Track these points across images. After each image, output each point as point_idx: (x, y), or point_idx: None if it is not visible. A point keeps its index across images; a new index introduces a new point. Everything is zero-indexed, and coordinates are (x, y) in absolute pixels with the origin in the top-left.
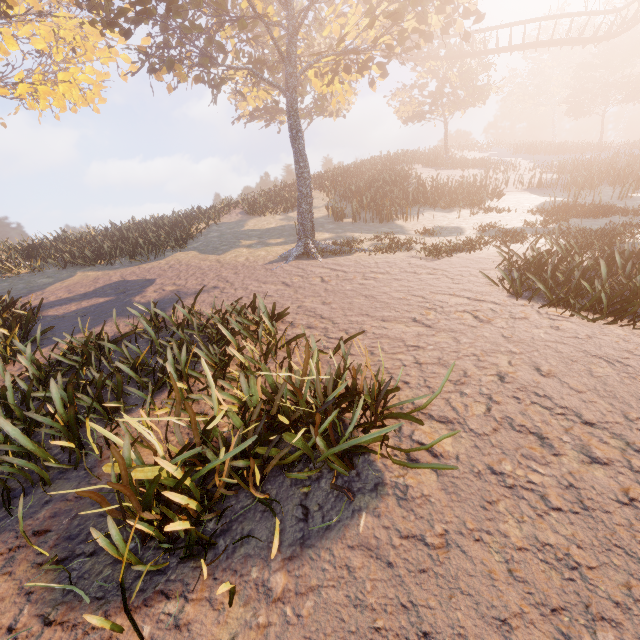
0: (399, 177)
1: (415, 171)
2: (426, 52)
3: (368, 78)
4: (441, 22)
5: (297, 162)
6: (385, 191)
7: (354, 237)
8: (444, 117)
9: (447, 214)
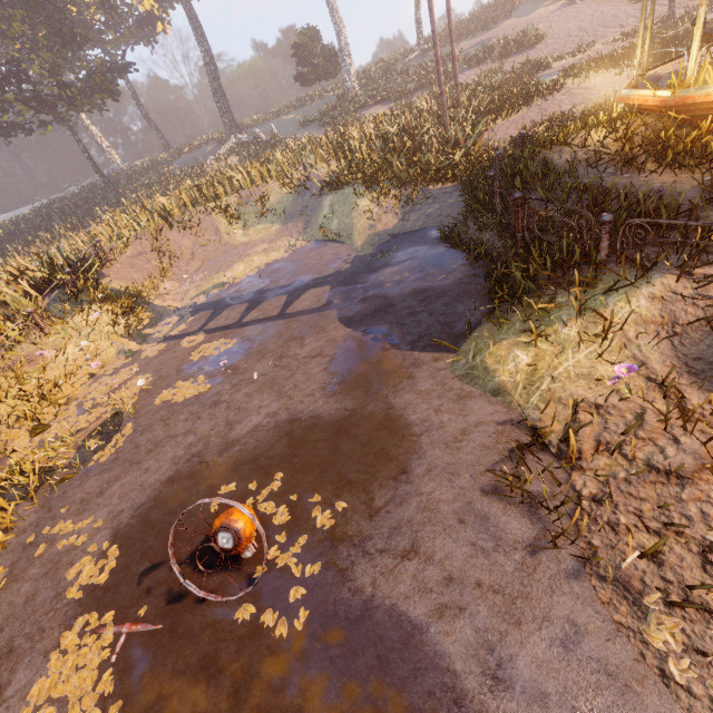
0: None
1: None
2: None
3: None
4: None
5: None
6: None
7: None
8: None
9: None
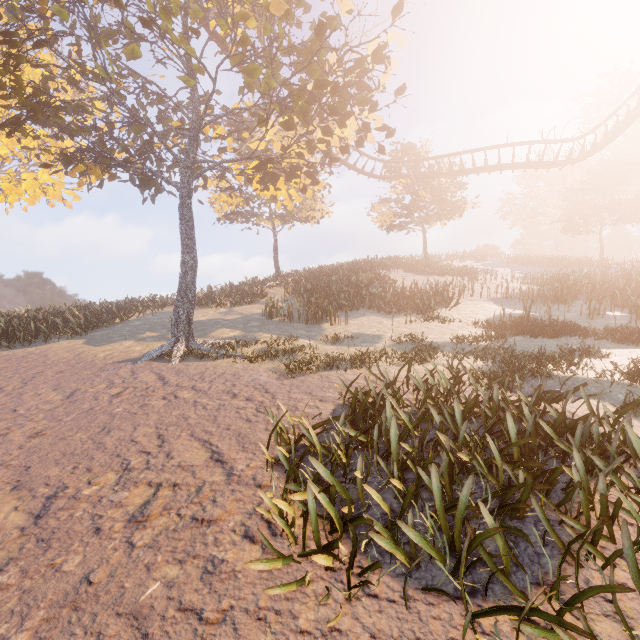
0: (370, 279)
1: (388, 274)
2: (397, 172)
3: (299, 185)
4: (353, 136)
5: (182, 255)
6: (344, 291)
7: (257, 338)
8: (422, 227)
9: (385, 319)
